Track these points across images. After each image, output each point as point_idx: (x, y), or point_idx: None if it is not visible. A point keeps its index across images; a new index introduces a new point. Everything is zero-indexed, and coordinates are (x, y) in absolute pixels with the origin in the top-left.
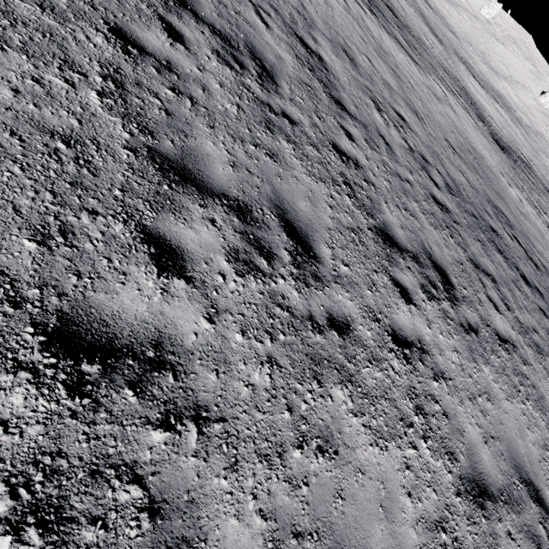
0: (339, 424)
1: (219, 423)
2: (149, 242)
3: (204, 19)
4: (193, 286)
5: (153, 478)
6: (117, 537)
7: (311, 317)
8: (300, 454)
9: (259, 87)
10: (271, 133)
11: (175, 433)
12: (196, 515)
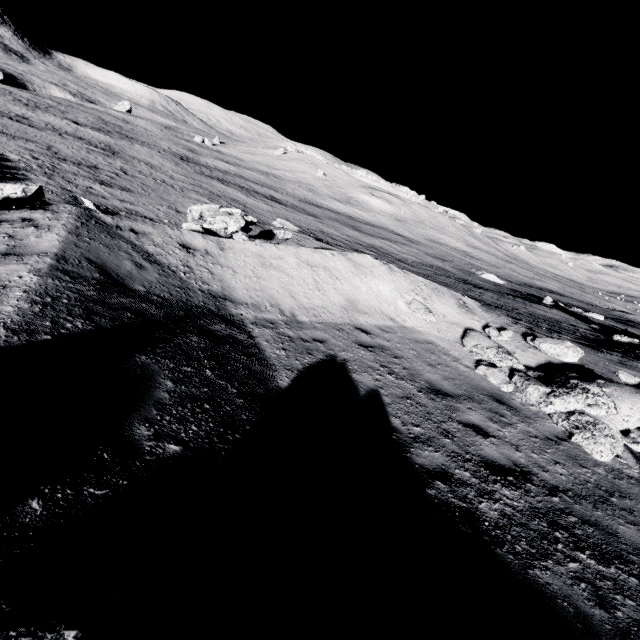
0: None
1: None
2: None
3: None
4: None
5: None
6: None
7: None
8: None
9: None
10: None
11: None
12: None
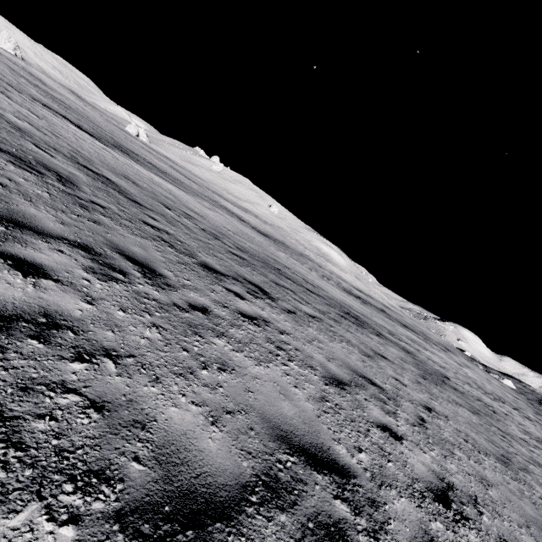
0: (228, 356)
1: (130, 358)
2: (4, 257)
3: None
4: (63, 285)
5: (87, 389)
6: (71, 425)
7: (176, 305)
8: (207, 372)
9: (62, 185)
10: (87, 210)
11: (93, 364)
12: (139, 407)
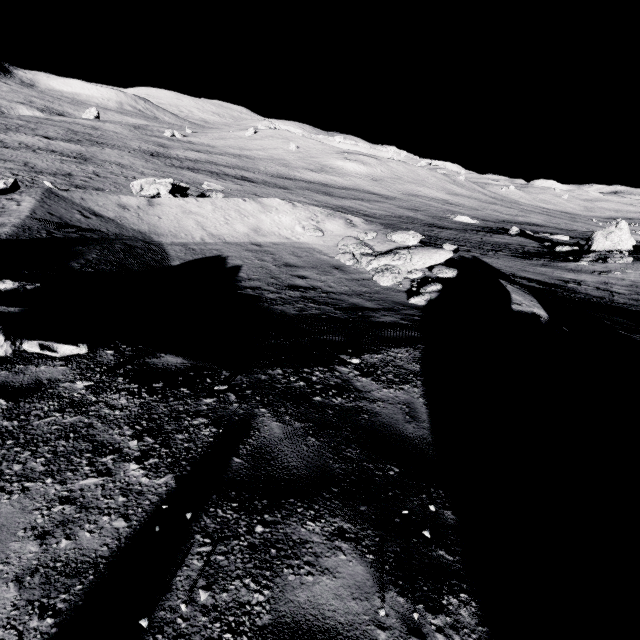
0: None
1: None
2: None
3: None
4: None
5: None
6: None
7: None
8: None
9: None
10: None
11: None
12: None
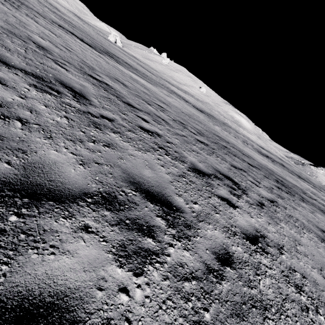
0: None
1: None
2: (4, 324)
3: (15, 66)
4: None
5: None
6: None
7: (209, 268)
8: None
9: (77, 103)
10: (100, 130)
11: None
12: None
